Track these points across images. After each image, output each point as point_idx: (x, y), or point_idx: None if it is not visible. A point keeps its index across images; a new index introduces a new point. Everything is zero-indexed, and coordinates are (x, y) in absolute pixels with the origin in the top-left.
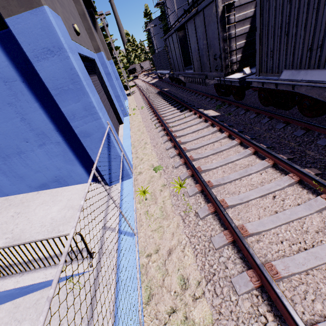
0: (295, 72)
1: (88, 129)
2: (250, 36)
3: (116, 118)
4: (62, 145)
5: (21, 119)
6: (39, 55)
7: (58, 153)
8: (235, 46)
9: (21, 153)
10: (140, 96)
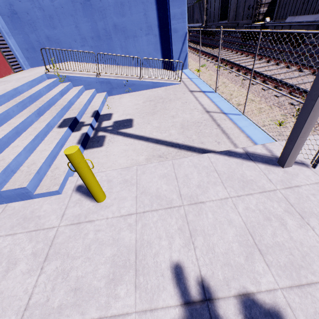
0: (293, 18)
1: (178, 27)
2: None
3: None
4: (157, 38)
5: (143, 14)
6: None
7: (153, 43)
8: (265, 1)
9: (135, 37)
10: None
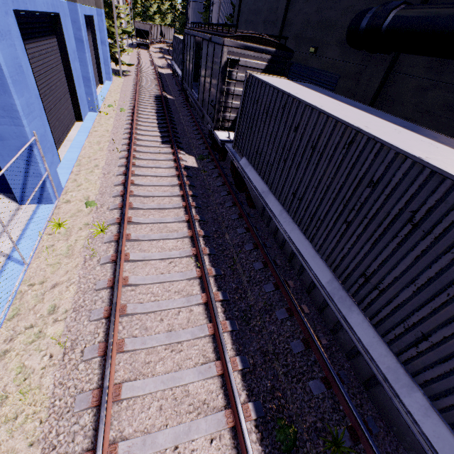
0: (247, 164)
1: (3, 131)
2: None
3: (74, 111)
4: None
5: None
6: None
7: None
8: (231, 104)
9: None
10: (132, 88)
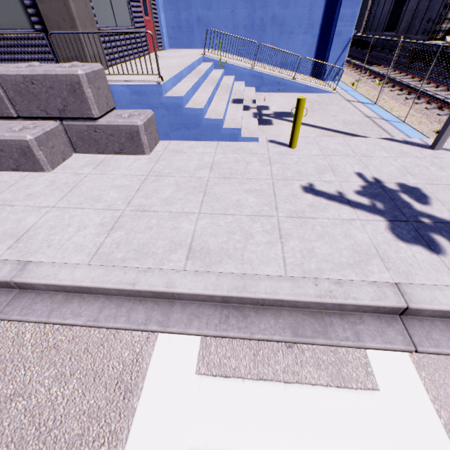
0: None
1: (343, 31)
2: None
3: None
4: (315, 39)
5: (308, 10)
6: None
7: (309, 44)
8: None
9: (291, 34)
10: None
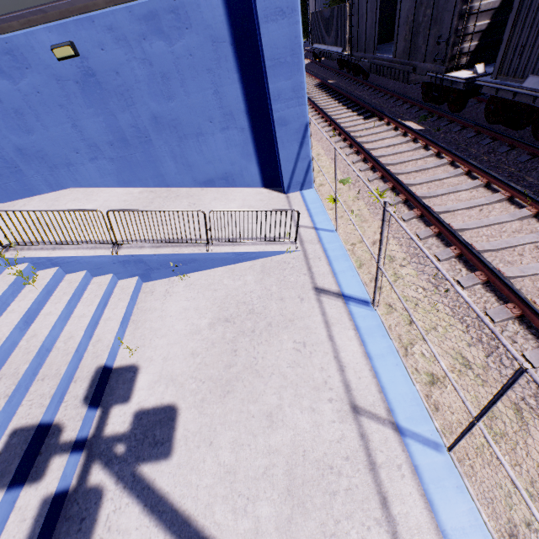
0: None
1: (288, 116)
2: (498, 16)
3: None
4: (245, 134)
5: (213, 92)
6: (269, 15)
7: (238, 143)
8: (473, 28)
9: (200, 135)
10: None
